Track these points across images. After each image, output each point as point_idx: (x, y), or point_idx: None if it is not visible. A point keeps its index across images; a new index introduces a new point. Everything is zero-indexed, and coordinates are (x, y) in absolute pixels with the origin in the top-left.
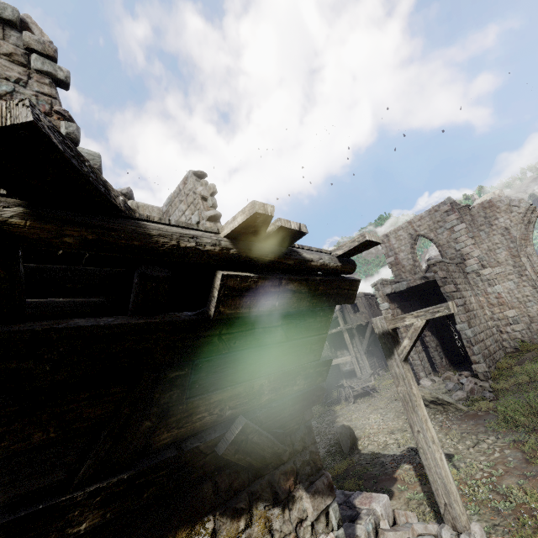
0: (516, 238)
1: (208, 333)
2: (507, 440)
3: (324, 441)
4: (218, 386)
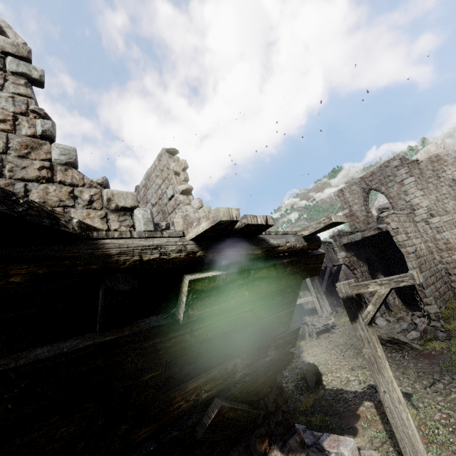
0: None
1: (179, 333)
2: None
3: (292, 375)
4: (193, 375)
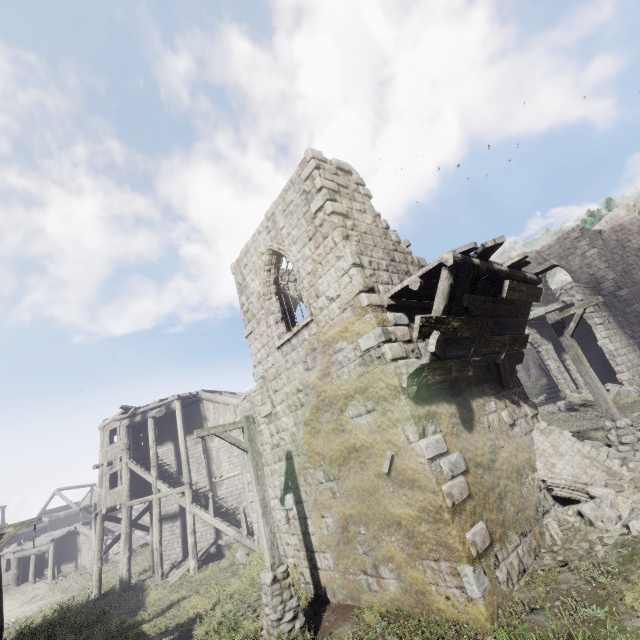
0: None
1: (498, 306)
2: None
3: None
4: (495, 334)
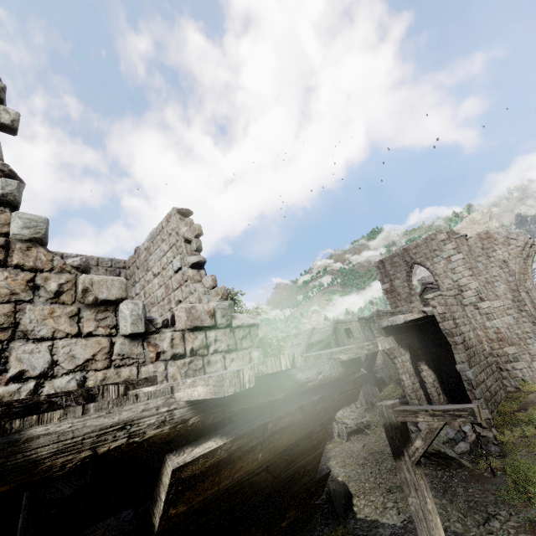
0: (515, 272)
1: (153, 535)
2: (521, 518)
3: None
4: None
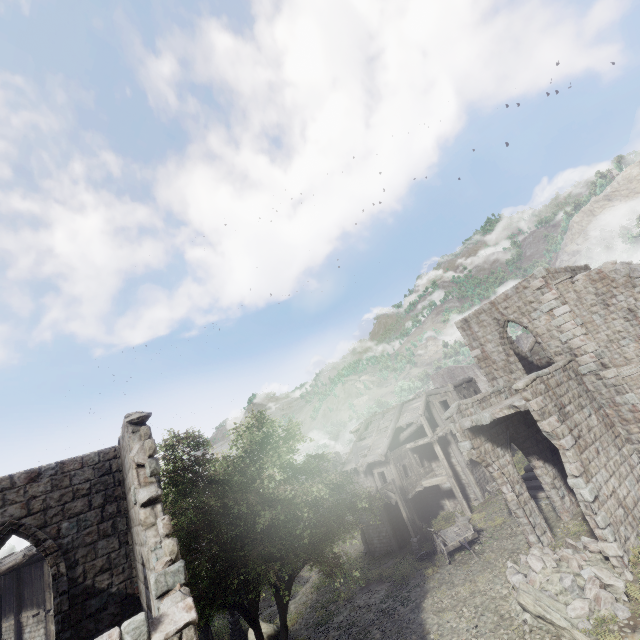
0: None
1: None
2: None
3: None
4: None
